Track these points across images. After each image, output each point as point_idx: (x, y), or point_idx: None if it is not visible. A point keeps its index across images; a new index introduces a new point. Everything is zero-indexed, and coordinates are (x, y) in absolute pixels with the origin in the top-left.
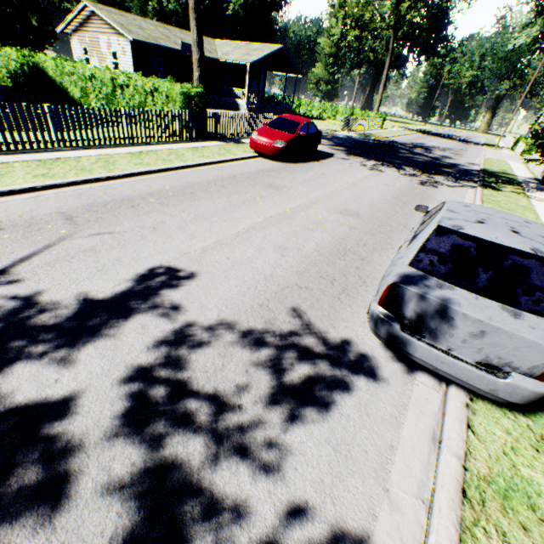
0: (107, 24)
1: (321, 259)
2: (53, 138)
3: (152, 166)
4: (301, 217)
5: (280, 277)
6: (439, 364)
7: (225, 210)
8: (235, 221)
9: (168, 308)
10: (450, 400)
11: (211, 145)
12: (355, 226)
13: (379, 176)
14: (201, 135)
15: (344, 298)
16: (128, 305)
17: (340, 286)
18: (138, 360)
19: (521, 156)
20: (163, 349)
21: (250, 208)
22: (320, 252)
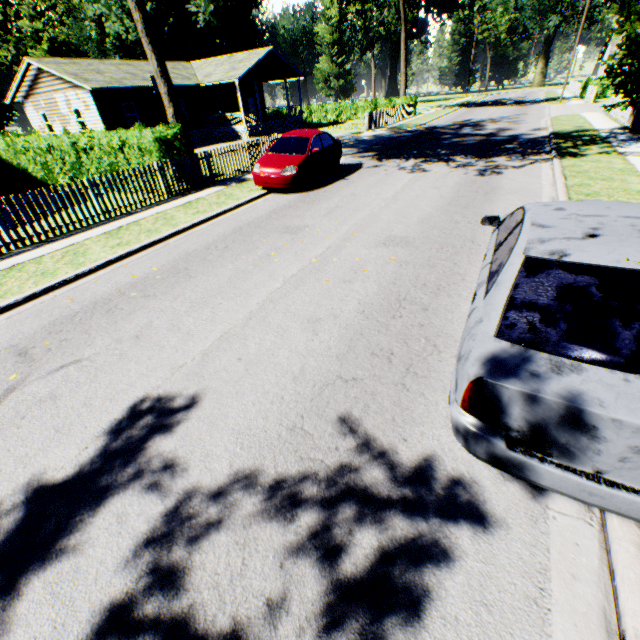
0: (59, 78)
1: (369, 324)
2: (6, 241)
3: (133, 243)
4: (332, 265)
5: (314, 371)
6: (586, 495)
7: (231, 282)
8: (246, 295)
9: (157, 473)
10: (617, 544)
11: (207, 194)
12: (406, 259)
13: (424, 178)
14: (193, 184)
15: (411, 382)
16: (98, 483)
17: (402, 363)
18: (110, 591)
19: (595, 103)
20: (150, 557)
21: (263, 271)
22: (366, 314)
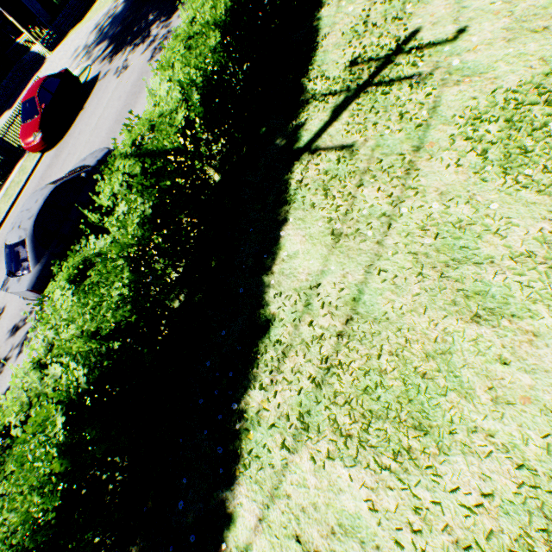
0: None
1: None
2: None
3: None
4: None
5: None
6: None
7: None
8: None
9: None
10: None
11: (16, 174)
12: None
13: (121, 83)
14: (8, 168)
15: None
16: None
17: None
18: None
19: None
20: None
21: None
22: None
